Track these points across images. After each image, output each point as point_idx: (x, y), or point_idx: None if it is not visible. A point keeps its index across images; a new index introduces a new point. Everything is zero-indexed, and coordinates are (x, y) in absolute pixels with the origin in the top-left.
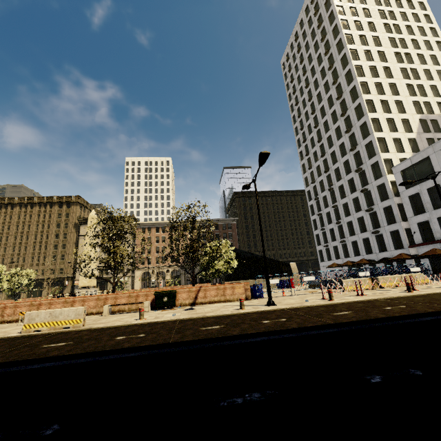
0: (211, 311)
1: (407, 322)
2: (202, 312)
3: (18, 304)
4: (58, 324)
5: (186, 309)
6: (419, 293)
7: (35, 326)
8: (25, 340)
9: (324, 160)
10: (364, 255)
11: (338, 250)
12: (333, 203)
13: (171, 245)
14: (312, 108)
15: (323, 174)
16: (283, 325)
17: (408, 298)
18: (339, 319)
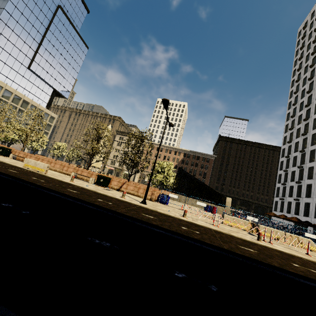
0: (107, 192)
1: (139, 224)
2: (103, 191)
3: (44, 159)
4: (36, 168)
5: (107, 189)
6: (256, 242)
7: (28, 166)
8: (14, 168)
9: (306, 123)
10: (311, 218)
11: (291, 206)
12: (300, 164)
13: (120, 152)
14: (312, 74)
15: (301, 136)
16: (95, 202)
17: (235, 238)
18: (129, 213)
